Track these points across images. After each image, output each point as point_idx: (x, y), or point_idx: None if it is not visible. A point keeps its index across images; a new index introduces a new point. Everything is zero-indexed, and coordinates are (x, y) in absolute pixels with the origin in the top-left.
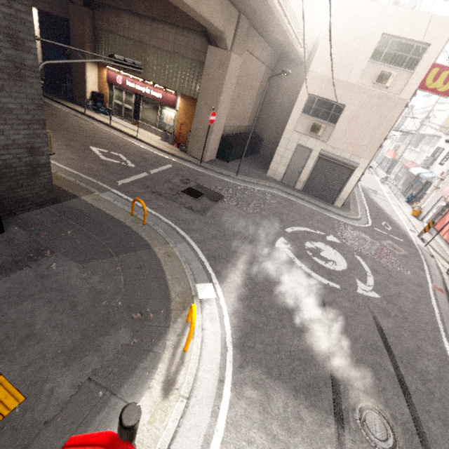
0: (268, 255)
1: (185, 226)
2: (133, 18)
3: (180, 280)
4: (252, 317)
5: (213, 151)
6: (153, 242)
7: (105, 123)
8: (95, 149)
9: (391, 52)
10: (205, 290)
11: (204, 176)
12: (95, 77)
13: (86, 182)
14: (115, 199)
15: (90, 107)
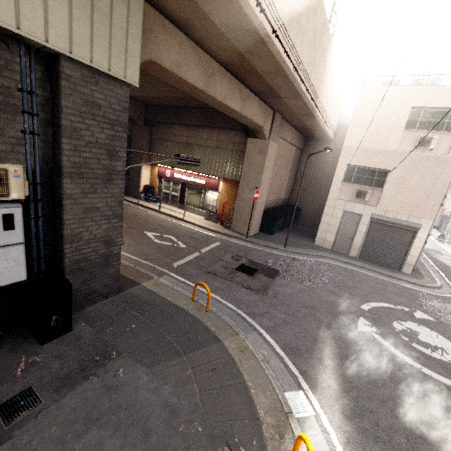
0: (355, 344)
1: (249, 309)
2: (182, 128)
3: (264, 388)
4: (376, 449)
5: (257, 225)
6: (220, 333)
7: (155, 210)
8: (149, 233)
9: (426, 120)
10: (297, 401)
11: (253, 251)
12: (147, 174)
13: (144, 267)
14: (173, 283)
15: (142, 198)
